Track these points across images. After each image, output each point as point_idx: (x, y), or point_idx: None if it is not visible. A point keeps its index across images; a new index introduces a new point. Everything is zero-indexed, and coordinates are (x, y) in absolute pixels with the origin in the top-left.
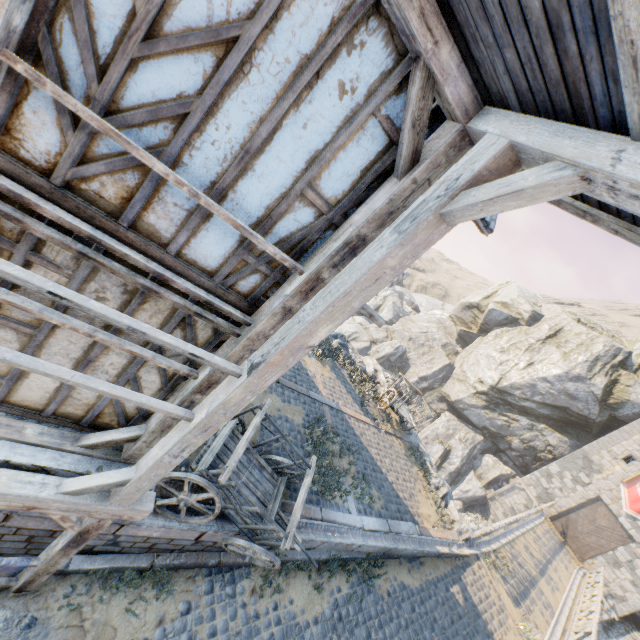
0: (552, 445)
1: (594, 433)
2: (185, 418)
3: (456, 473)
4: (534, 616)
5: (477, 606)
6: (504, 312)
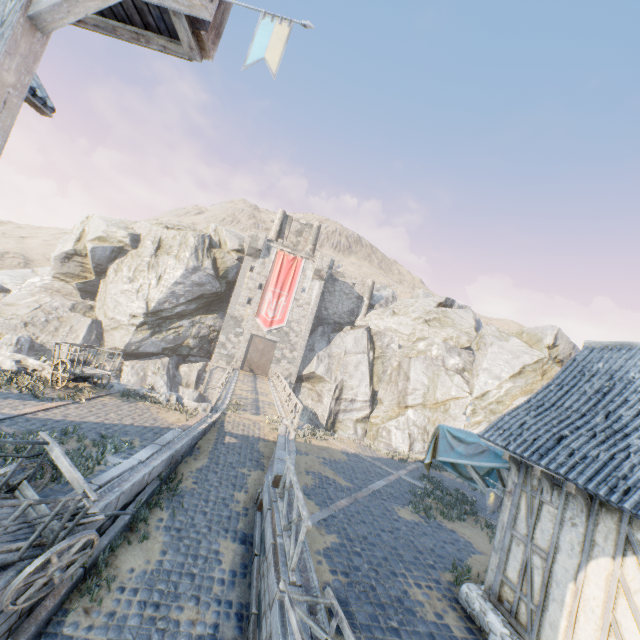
0: (212, 325)
1: (227, 300)
2: None
3: None
4: (269, 412)
5: (244, 434)
6: (107, 246)
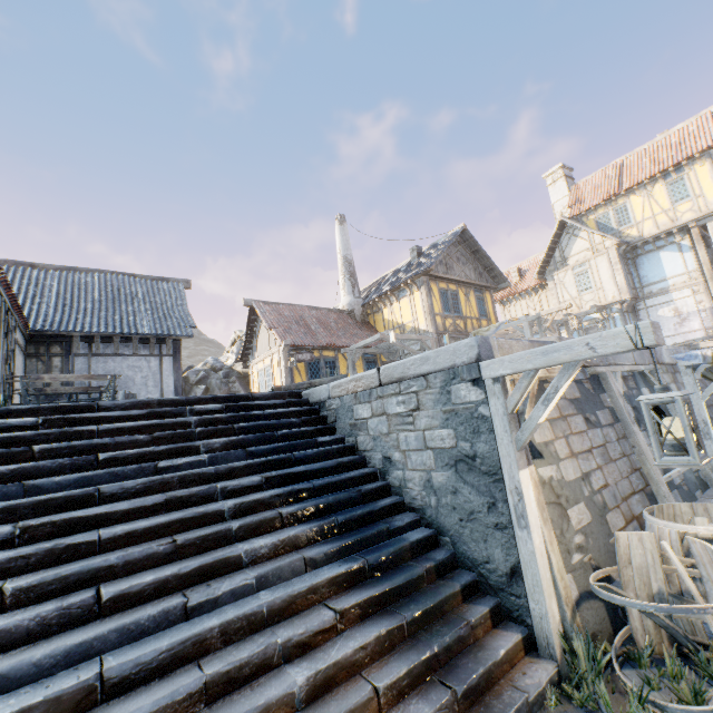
0: None
1: None
2: None
3: None
4: None
5: None
6: None
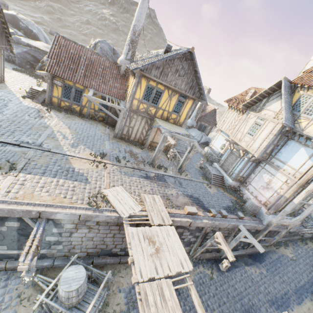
0: None
1: None
2: None
3: None
4: None
5: None
6: None
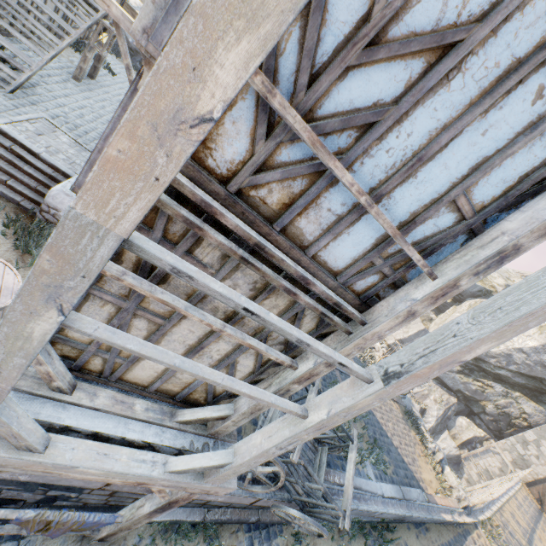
0: (527, 413)
1: None
2: (301, 415)
3: (431, 431)
4: None
5: None
6: (478, 285)
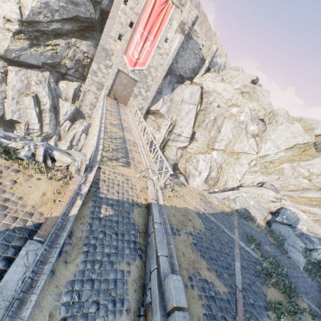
0: (86, 52)
1: (99, 30)
2: None
3: (53, 107)
4: (136, 159)
5: (119, 199)
6: None
